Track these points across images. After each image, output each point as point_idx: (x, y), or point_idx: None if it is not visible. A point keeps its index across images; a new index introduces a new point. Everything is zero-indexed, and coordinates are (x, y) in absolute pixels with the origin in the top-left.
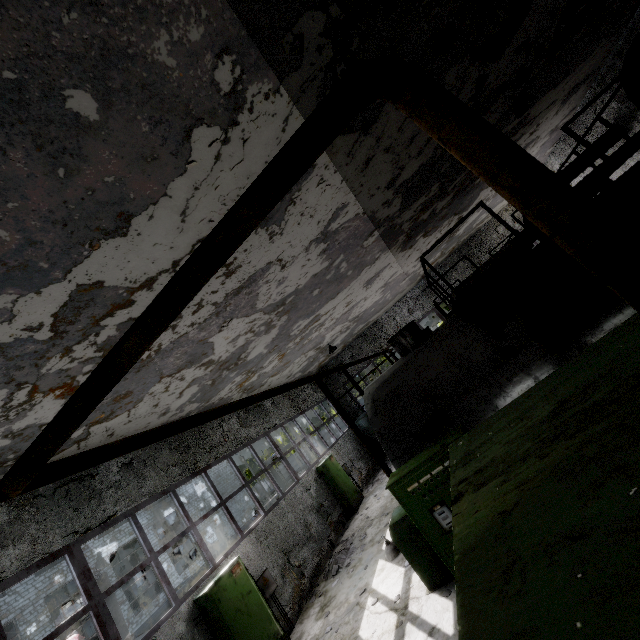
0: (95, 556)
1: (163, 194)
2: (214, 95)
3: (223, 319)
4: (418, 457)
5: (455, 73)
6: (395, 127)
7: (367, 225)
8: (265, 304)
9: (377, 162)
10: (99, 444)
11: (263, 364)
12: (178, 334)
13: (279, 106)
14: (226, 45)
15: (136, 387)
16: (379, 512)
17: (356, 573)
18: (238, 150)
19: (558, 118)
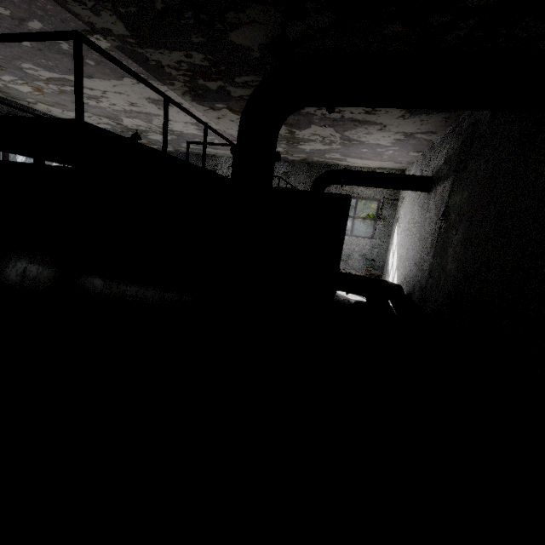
0: None
1: None
2: None
3: None
4: None
5: None
6: None
7: (62, 11)
8: None
9: None
10: None
11: None
12: None
13: None
14: None
15: None
16: None
17: None
18: None
19: (411, 126)
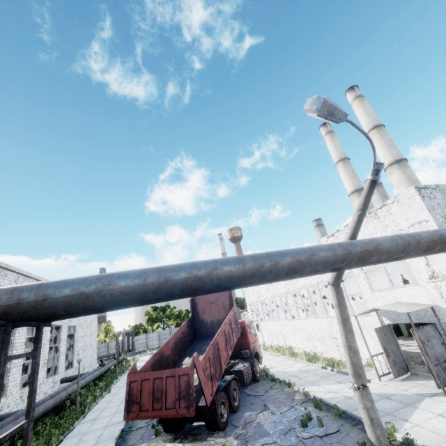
0: None
1: None
2: None
3: None
4: None
5: None
6: None
7: None
8: None
9: None
10: None
11: None
12: None
13: None
14: None
15: None
16: None
17: None
18: None
19: None
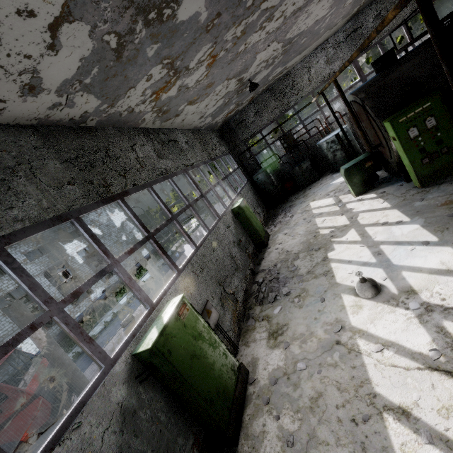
0: (30, 273)
1: None
2: None
3: None
4: None
5: None
6: None
7: None
8: None
9: None
10: None
11: (190, 61)
12: None
13: None
14: None
15: None
16: (302, 247)
17: (308, 304)
18: None
19: None
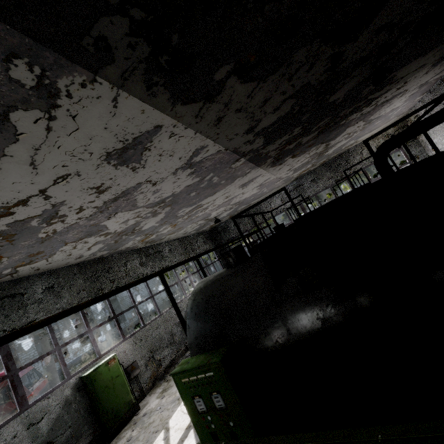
0: None
1: (2, 155)
2: (19, 88)
3: (108, 213)
4: (197, 359)
5: (305, 53)
6: (243, 95)
7: (232, 156)
8: (146, 203)
9: (230, 119)
10: (30, 274)
11: (158, 230)
12: (69, 224)
13: (102, 91)
14: (11, 51)
15: (45, 249)
16: None
17: None
18: (70, 123)
19: (428, 76)
